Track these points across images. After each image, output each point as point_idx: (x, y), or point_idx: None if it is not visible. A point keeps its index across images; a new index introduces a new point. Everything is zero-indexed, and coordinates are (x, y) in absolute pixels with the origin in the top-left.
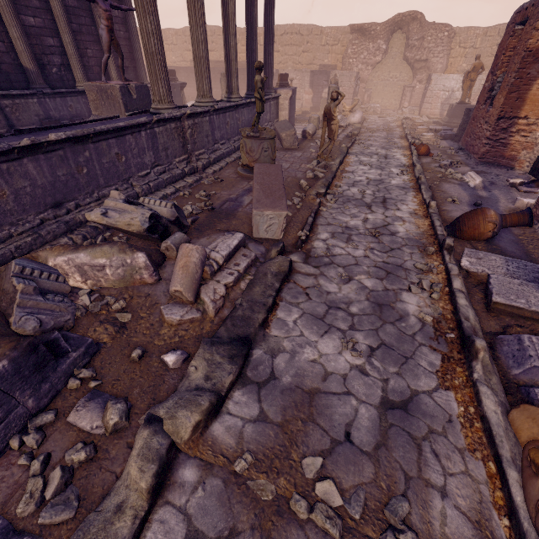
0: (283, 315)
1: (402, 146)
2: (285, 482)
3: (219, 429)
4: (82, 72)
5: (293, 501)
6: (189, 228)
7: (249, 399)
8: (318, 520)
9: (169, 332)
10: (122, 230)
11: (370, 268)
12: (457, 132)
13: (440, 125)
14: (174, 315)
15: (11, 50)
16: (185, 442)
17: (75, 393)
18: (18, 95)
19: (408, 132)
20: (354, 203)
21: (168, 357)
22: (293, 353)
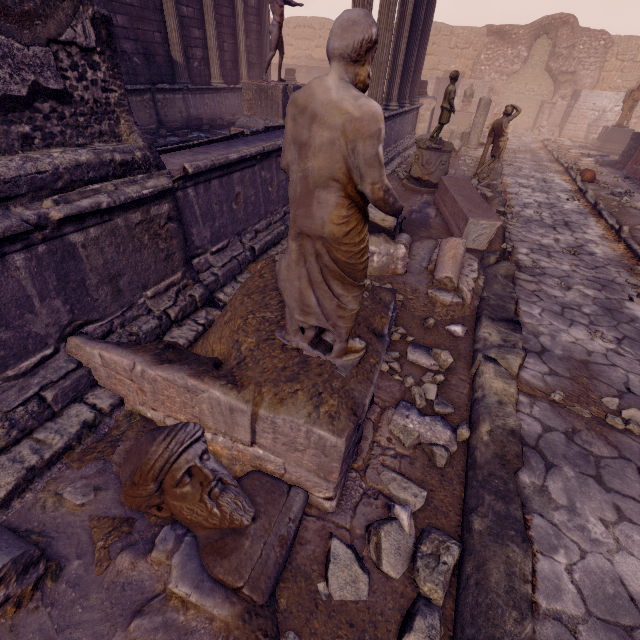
0: (526, 309)
1: (557, 170)
2: (595, 409)
3: (525, 375)
4: (220, 68)
5: (610, 418)
6: (402, 232)
7: (535, 361)
8: (635, 429)
9: (441, 311)
10: (371, 225)
11: (583, 280)
12: (620, 159)
13: (589, 149)
14: (446, 297)
15: (165, 42)
16: (514, 377)
17: (399, 343)
18: (168, 90)
19: (559, 156)
20: (536, 224)
21: (455, 327)
22: (552, 336)
